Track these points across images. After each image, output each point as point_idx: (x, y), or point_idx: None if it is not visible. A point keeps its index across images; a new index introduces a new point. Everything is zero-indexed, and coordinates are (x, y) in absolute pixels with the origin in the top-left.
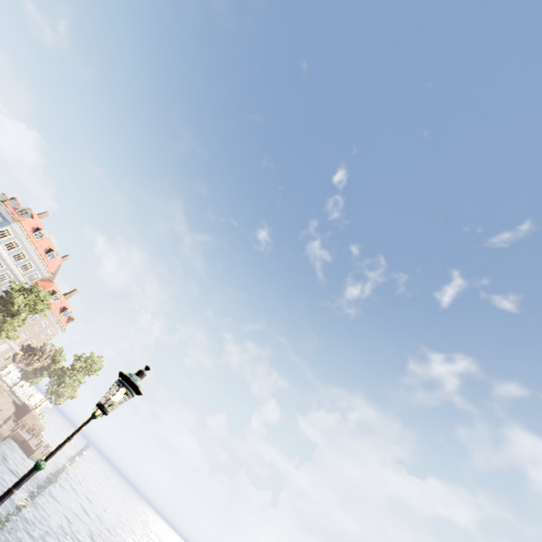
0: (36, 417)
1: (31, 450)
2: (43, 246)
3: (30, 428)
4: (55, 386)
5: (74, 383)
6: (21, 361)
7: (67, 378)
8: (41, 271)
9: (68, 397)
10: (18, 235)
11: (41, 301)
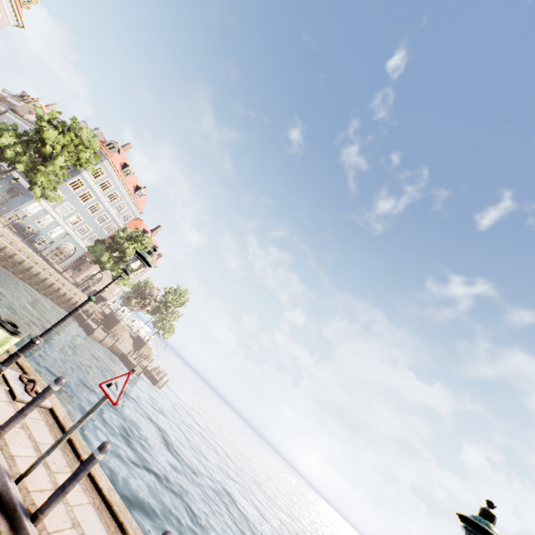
0: (150, 348)
1: (155, 379)
2: (131, 184)
3: (146, 357)
4: (161, 323)
5: (175, 320)
6: (136, 305)
7: (169, 315)
8: (133, 211)
9: (173, 333)
10: (109, 174)
11: (145, 248)
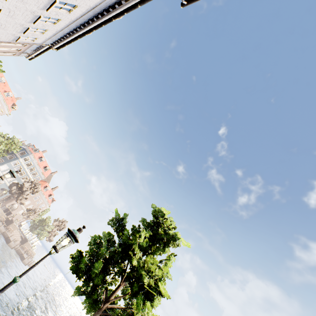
0: (30, 245)
1: (24, 258)
2: (43, 165)
3: (26, 250)
4: (40, 230)
5: (49, 229)
6: (25, 214)
7: (46, 226)
8: (41, 176)
9: (45, 236)
10: (32, 160)
11: (37, 187)
